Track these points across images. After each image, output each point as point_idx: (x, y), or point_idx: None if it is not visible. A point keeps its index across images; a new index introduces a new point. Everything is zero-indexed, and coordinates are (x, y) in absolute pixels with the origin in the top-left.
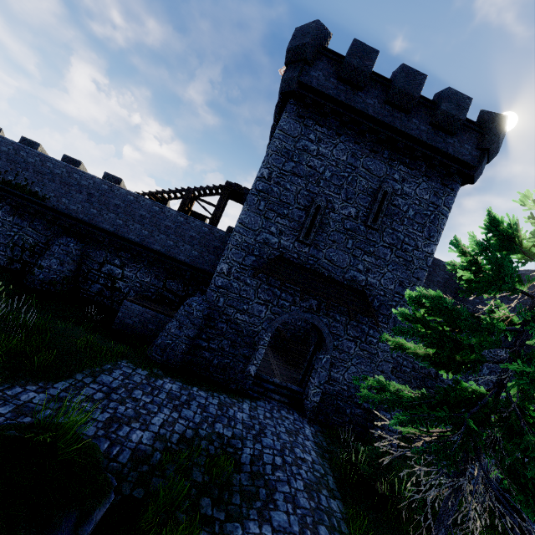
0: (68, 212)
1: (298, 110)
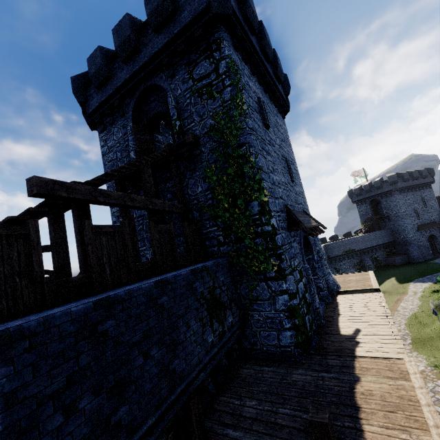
0: (360, 249)
1: (399, 193)
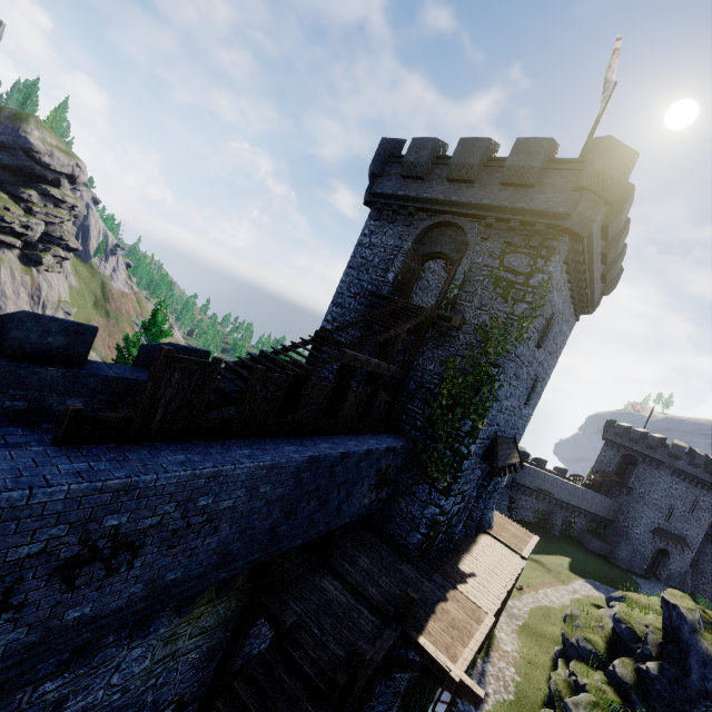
0: (561, 499)
1: (670, 473)
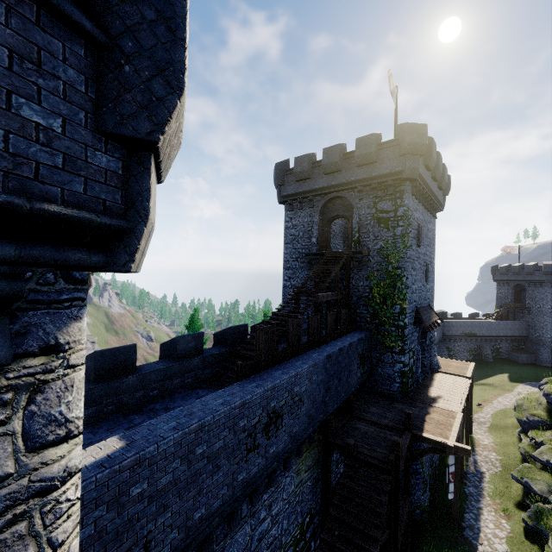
0: (483, 335)
1: (551, 286)
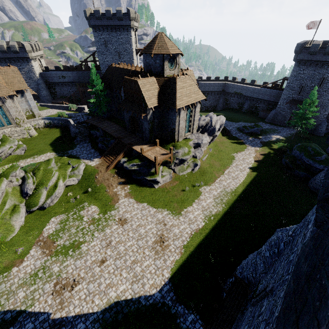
0: (247, 96)
1: (297, 64)
